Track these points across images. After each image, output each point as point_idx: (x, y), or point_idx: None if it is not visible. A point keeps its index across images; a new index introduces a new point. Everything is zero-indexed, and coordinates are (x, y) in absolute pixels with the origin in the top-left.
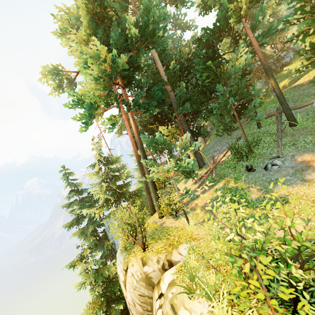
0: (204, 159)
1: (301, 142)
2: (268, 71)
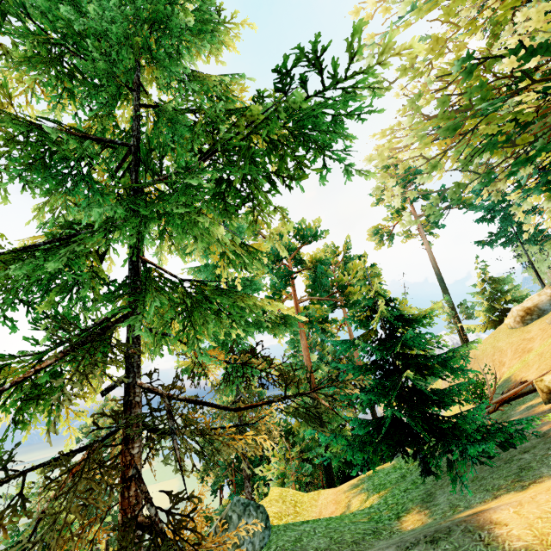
0: None
1: None
2: None
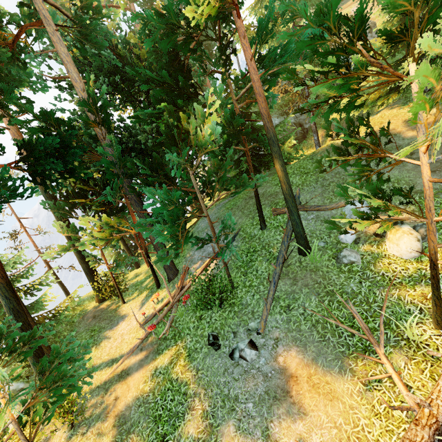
0: (183, 257)
1: (299, 308)
2: (274, 144)
